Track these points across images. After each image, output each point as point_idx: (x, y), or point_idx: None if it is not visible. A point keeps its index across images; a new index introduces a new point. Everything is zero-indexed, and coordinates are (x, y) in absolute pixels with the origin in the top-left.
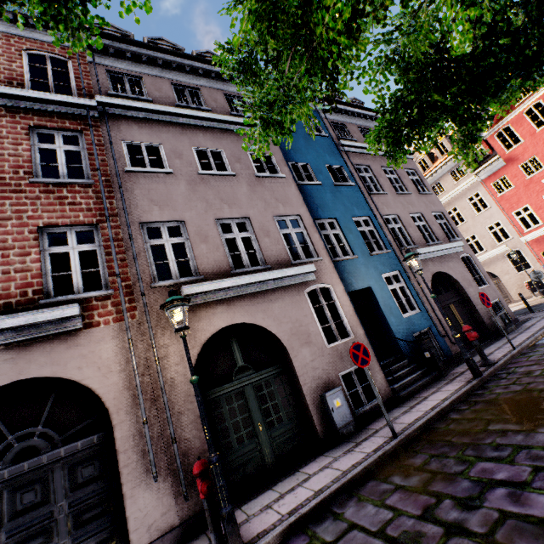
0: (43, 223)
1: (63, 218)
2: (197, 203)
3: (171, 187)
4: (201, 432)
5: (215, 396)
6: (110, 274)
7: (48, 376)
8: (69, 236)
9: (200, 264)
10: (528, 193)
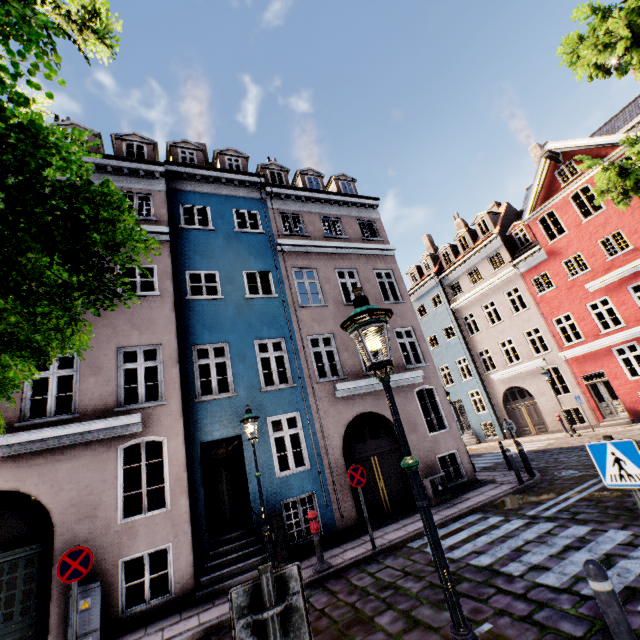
0: None
1: None
2: None
3: None
4: None
5: None
6: None
7: None
8: None
9: None
10: (570, 298)
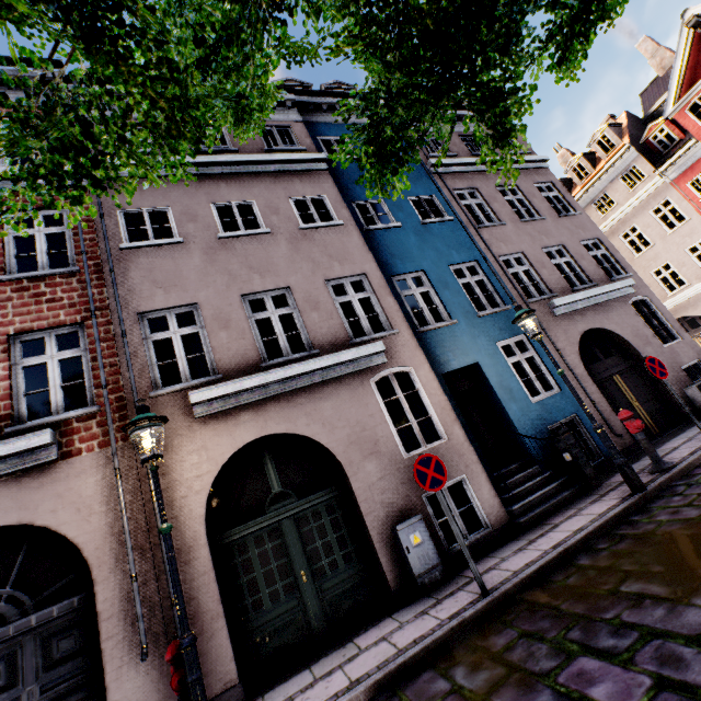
0: (15, 330)
1: (39, 321)
2: (216, 277)
3: (181, 261)
4: (215, 588)
5: (239, 537)
6: (97, 386)
7: (15, 524)
8: (47, 342)
9: (218, 359)
10: None
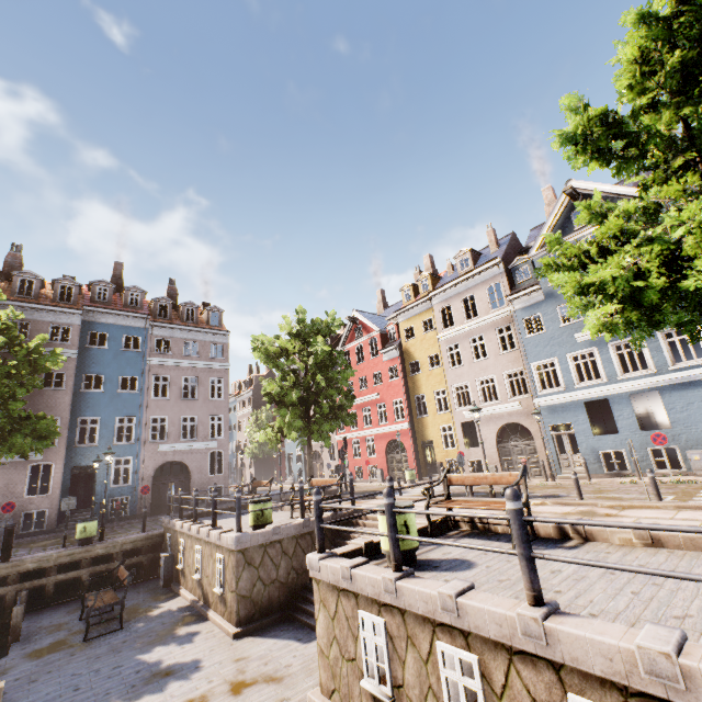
0: None
1: None
2: None
3: None
4: None
5: None
6: None
7: None
8: None
9: None
10: None
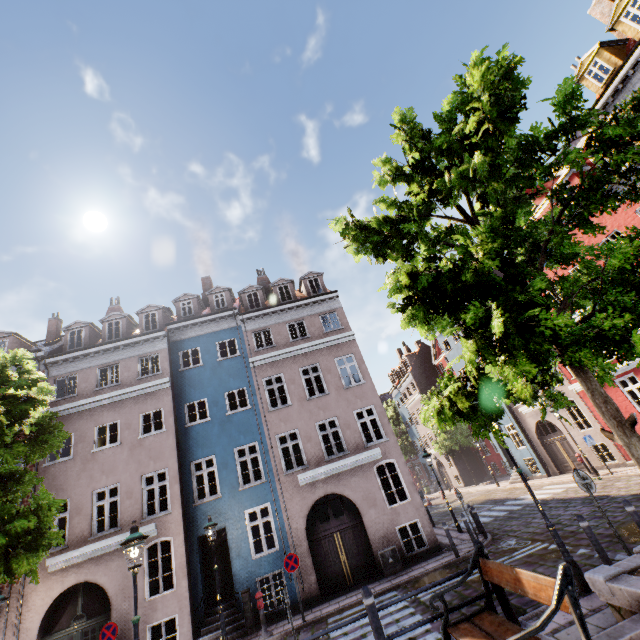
0: None
1: None
2: (84, 480)
3: (70, 470)
4: None
5: (54, 638)
6: None
7: None
8: None
9: (70, 535)
10: None
